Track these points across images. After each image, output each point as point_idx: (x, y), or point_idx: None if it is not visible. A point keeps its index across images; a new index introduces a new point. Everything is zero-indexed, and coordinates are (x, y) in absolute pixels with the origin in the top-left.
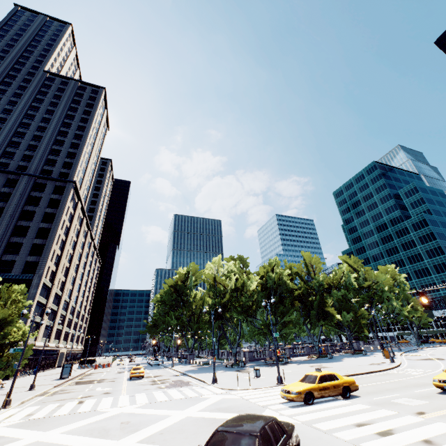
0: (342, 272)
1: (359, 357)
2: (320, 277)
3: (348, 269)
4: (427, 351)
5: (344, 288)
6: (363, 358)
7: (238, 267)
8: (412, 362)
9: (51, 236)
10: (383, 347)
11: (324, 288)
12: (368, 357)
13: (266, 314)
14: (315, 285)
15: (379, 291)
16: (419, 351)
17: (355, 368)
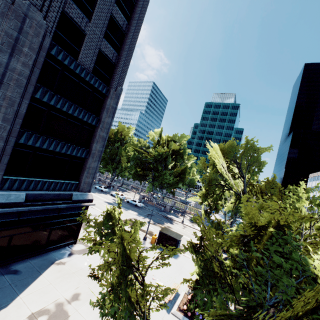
0: None
1: None
2: None
3: None
4: None
5: None
6: None
7: None
8: None
9: (136, 24)
10: None
11: None
12: None
13: None
14: None
15: None
16: None
17: None
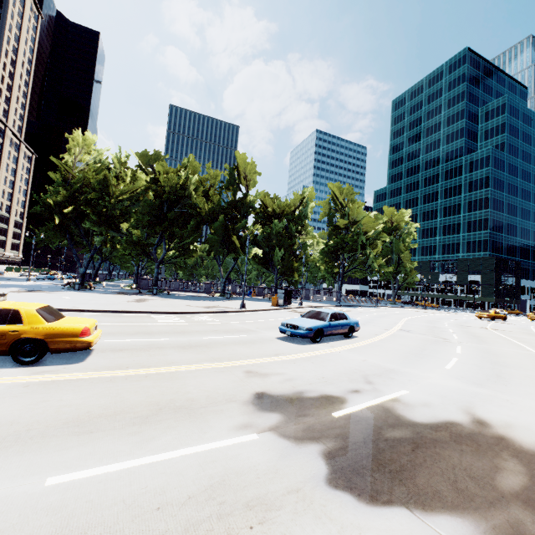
0: (301, 197)
1: (257, 302)
2: (266, 199)
3: (313, 195)
4: (366, 309)
5: (297, 221)
6: (254, 303)
7: (120, 160)
8: (271, 313)
9: None
10: (277, 293)
11: (267, 216)
12: (269, 303)
13: (159, 235)
14: (242, 206)
15: (354, 234)
16: (359, 307)
17: (151, 306)
